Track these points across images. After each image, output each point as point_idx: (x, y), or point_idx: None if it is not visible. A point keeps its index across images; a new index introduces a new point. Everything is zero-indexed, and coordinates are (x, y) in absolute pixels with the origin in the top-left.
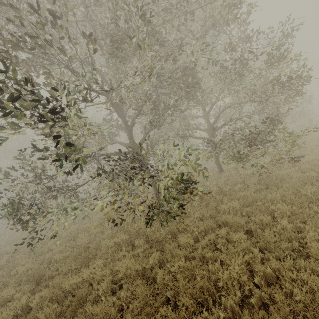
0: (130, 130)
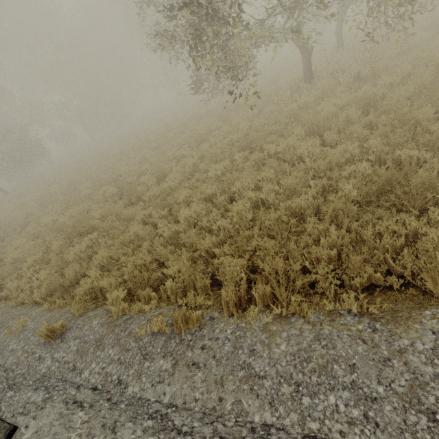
0: None
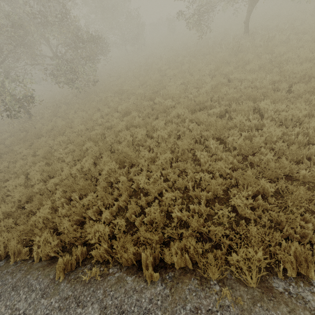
0: None
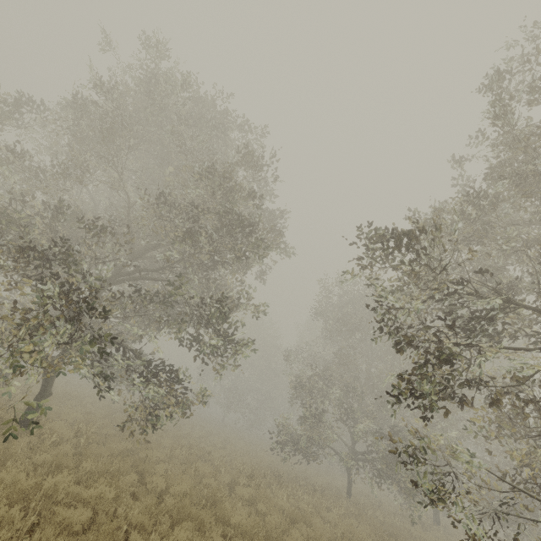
0: None
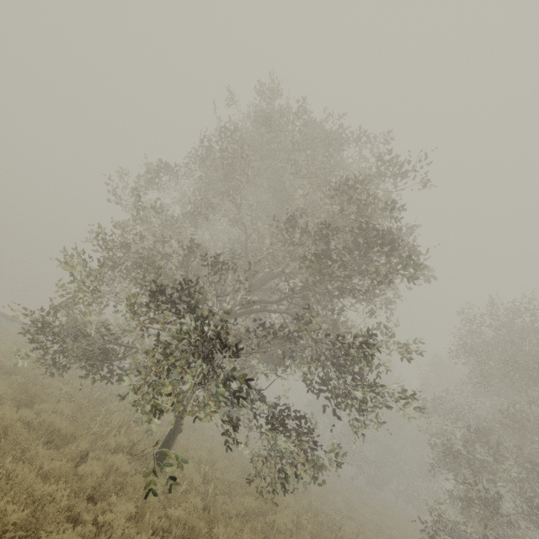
0: None
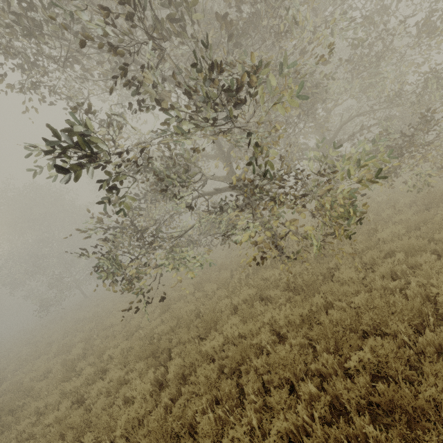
0: (228, 157)
